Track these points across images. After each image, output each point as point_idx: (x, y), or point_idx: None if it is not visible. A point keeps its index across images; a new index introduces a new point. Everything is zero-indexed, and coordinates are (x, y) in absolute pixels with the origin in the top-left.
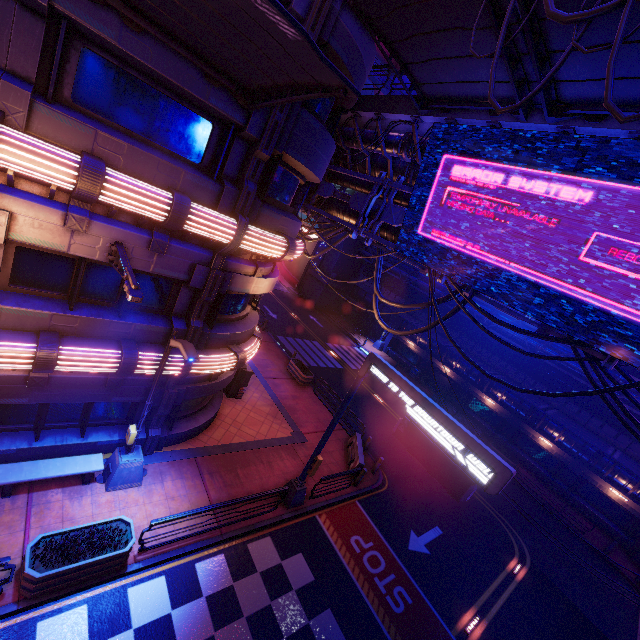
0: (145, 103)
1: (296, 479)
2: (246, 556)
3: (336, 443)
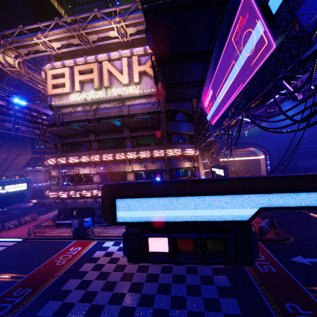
0: (145, 140)
1: None
2: None
3: (256, 226)
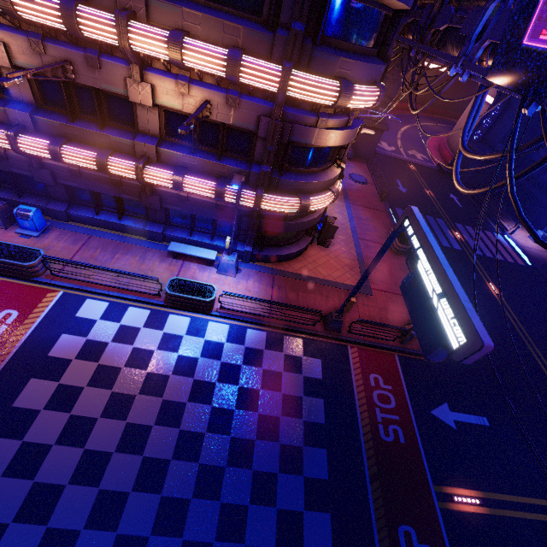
0: None
1: (336, 311)
2: (280, 341)
3: (403, 307)
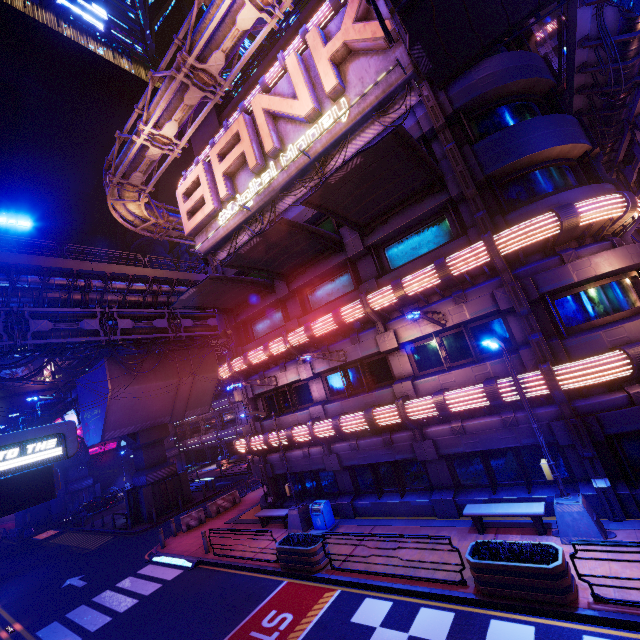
0: (413, 242)
1: None
2: None
3: None
